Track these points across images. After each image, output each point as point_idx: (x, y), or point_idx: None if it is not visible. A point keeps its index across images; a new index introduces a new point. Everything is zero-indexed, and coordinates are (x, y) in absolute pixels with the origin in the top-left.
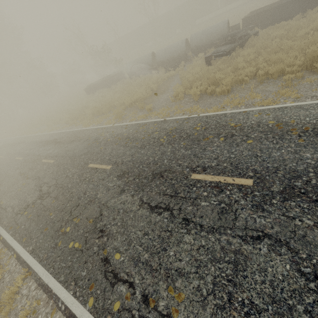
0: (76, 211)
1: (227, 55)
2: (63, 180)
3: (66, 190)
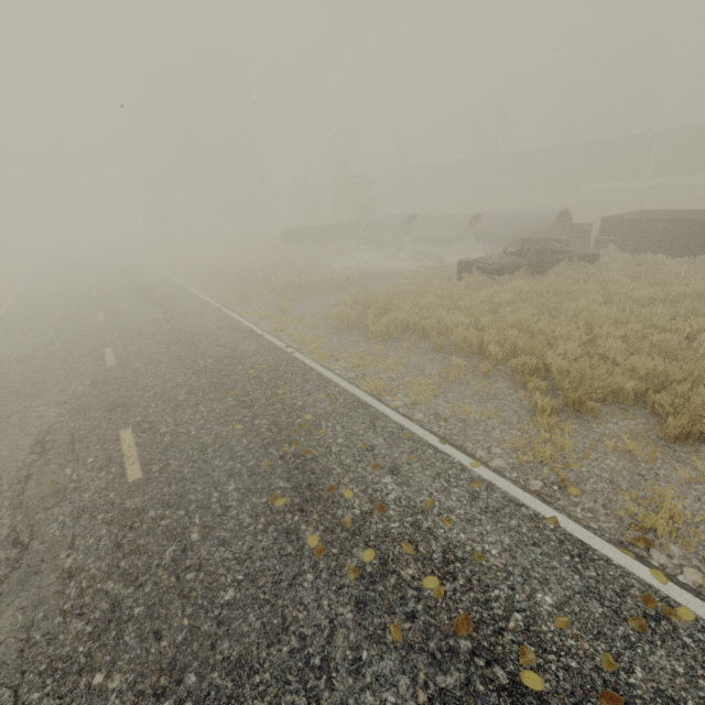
0: (6, 398)
1: (493, 274)
2: (65, 351)
3: (46, 365)
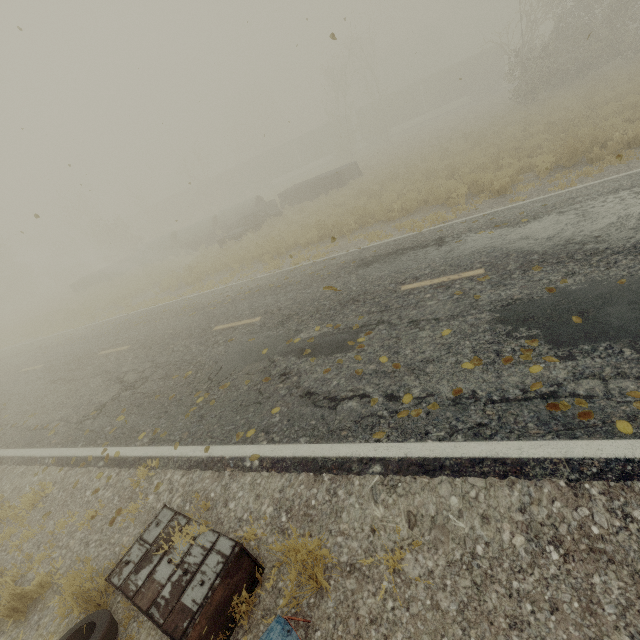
0: None
1: (238, 238)
2: None
3: None
